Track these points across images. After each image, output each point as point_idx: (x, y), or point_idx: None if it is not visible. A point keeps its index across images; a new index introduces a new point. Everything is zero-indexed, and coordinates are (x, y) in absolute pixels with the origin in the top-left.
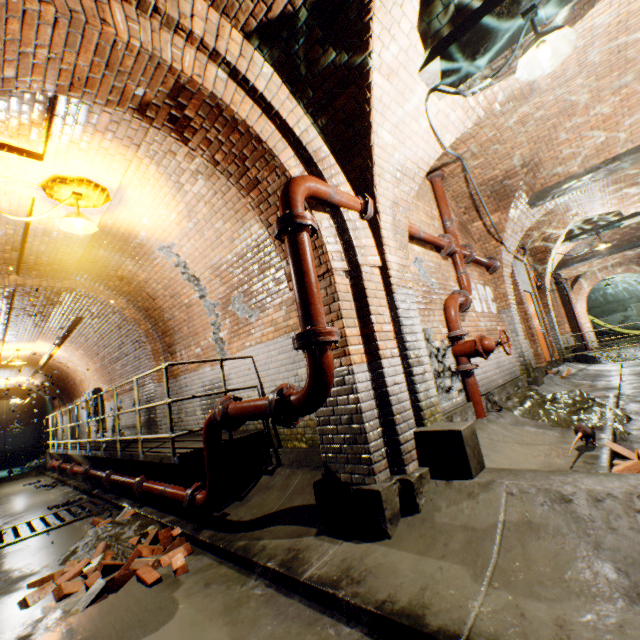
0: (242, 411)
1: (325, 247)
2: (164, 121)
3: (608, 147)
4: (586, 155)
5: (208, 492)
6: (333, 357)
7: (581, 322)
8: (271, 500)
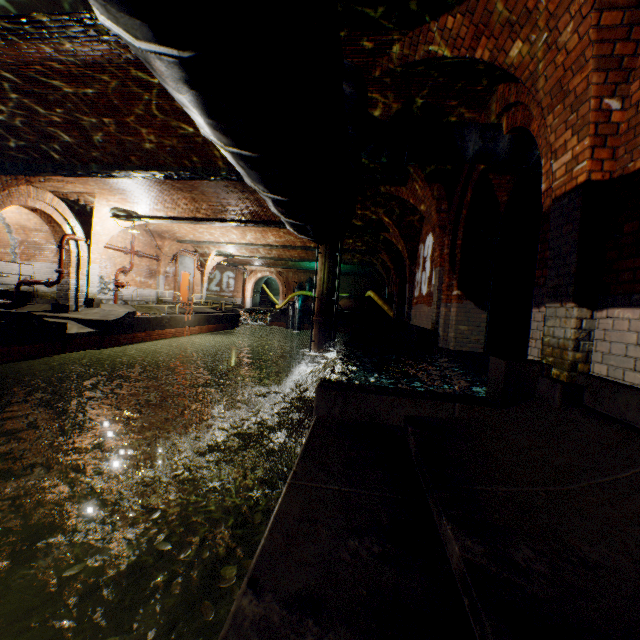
0: (35, 282)
1: (72, 250)
2: (30, 209)
3: (196, 238)
4: (191, 237)
5: (14, 301)
6: (67, 276)
7: (247, 294)
8: (35, 309)
